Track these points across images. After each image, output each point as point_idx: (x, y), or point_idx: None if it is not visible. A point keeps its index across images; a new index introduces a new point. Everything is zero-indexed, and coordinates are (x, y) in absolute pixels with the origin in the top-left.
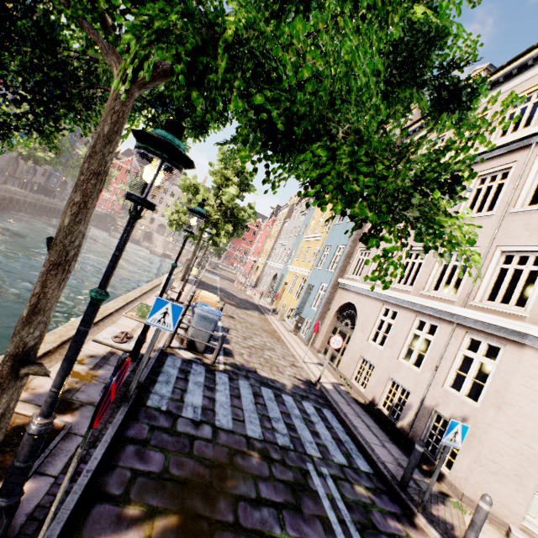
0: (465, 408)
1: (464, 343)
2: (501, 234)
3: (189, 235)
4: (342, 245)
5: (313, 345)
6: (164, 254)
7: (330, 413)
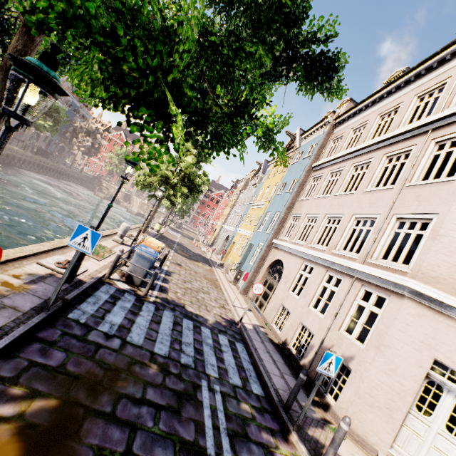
0: (353, 349)
1: (359, 294)
2: (398, 203)
3: (153, 195)
4: (279, 211)
5: (248, 294)
6: (139, 213)
7: (242, 346)
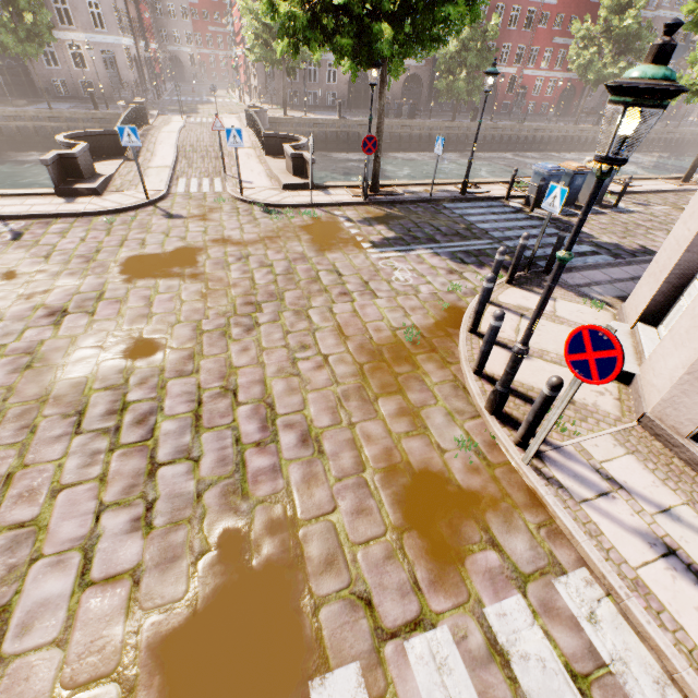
0: None
1: None
2: None
3: None
4: None
5: None
6: None
7: (610, 260)
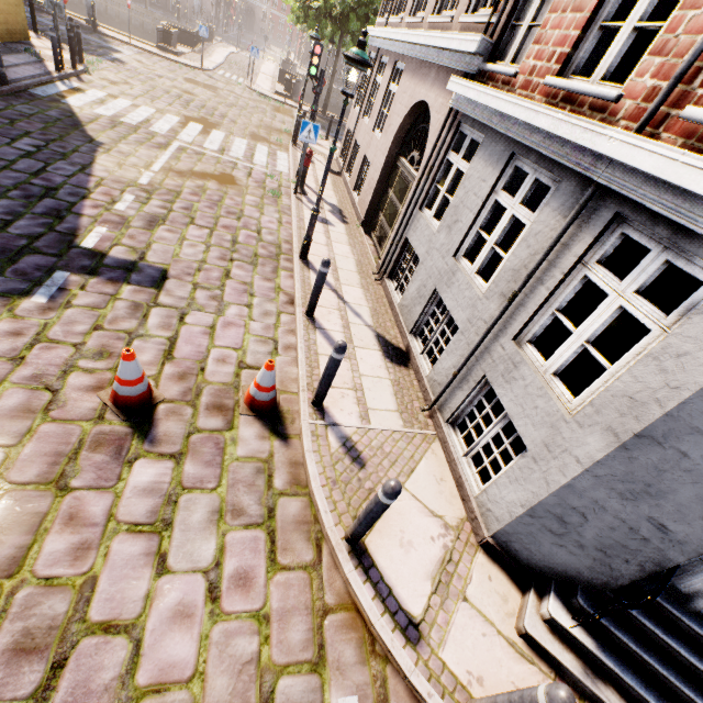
0: None
1: None
2: None
3: None
4: None
5: None
6: None
7: None
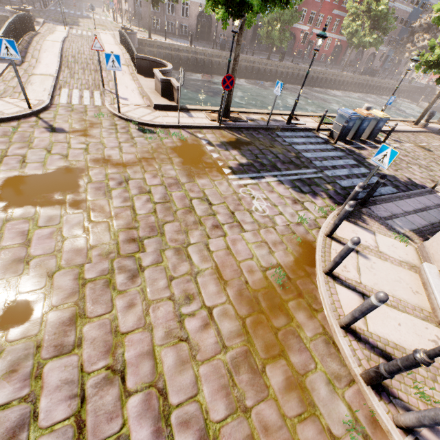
0: None
1: None
2: None
3: None
4: None
5: None
6: None
7: (394, 191)
